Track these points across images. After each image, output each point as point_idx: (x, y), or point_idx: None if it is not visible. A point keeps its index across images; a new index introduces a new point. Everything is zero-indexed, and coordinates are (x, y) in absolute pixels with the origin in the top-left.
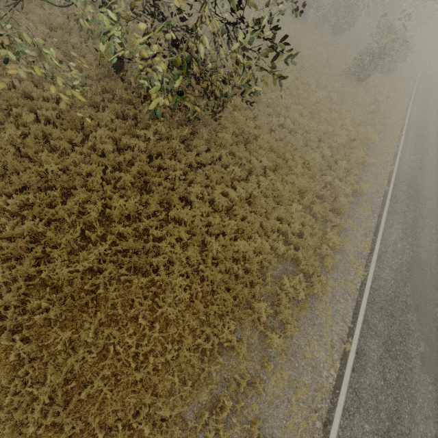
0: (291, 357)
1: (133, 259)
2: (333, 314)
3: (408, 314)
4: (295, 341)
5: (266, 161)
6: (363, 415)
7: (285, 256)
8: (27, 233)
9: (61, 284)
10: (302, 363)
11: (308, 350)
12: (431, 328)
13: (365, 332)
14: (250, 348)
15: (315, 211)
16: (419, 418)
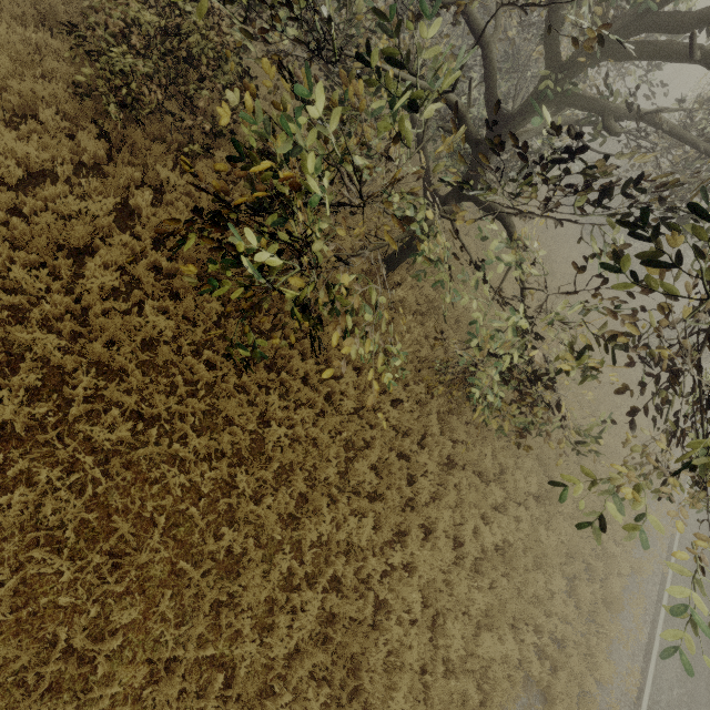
0: None
1: (349, 646)
2: None
3: None
4: None
5: (534, 483)
6: None
7: (533, 677)
8: (221, 551)
9: (234, 658)
10: None
11: None
12: None
13: None
14: None
15: (581, 596)
16: None
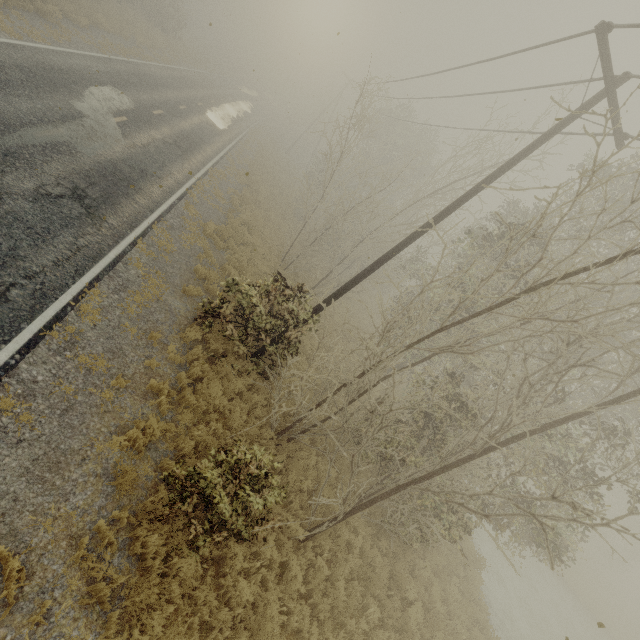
0: None
1: None
2: None
3: (74, 85)
4: None
5: None
6: None
7: None
8: None
9: None
10: None
11: None
12: (104, 108)
13: None
14: None
15: None
16: (41, 104)
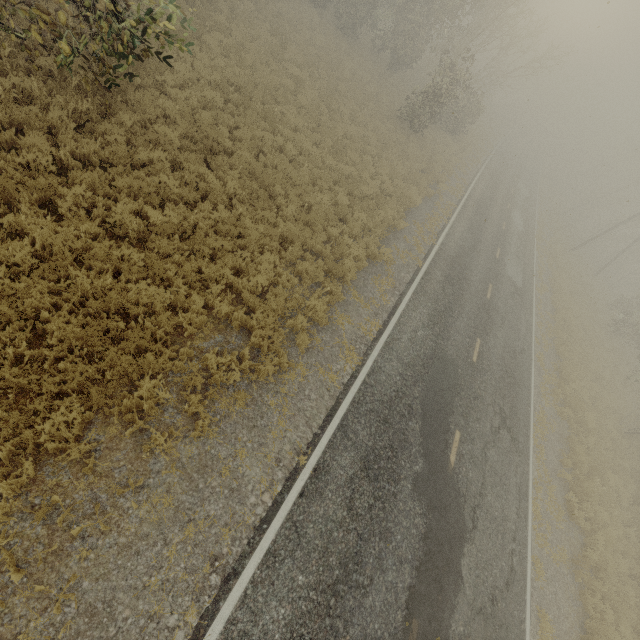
0: (194, 473)
1: None
2: (293, 414)
3: (411, 421)
4: (209, 448)
5: (235, 185)
6: (299, 560)
7: (231, 322)
8: None
9: None
10: (213, 483)
11: (231, 463)
12: (439, 441)
13: (338, 442)
14: (111, 456)
15: (301, 268)
16: (391, 562)
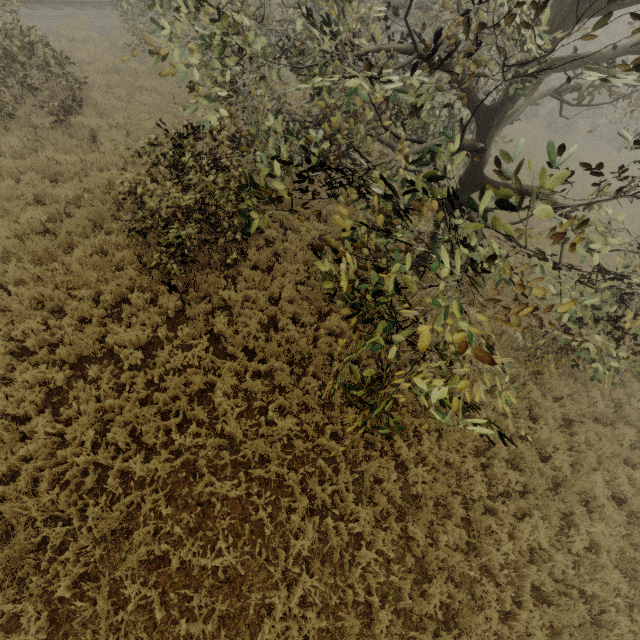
0: None
1: None
2: None
3: None
4: None
5: None
6: None
7: None
8: (435, 609)
9: None
10: None
11: None
12: None
13: None
14: None
15: None
16: None
